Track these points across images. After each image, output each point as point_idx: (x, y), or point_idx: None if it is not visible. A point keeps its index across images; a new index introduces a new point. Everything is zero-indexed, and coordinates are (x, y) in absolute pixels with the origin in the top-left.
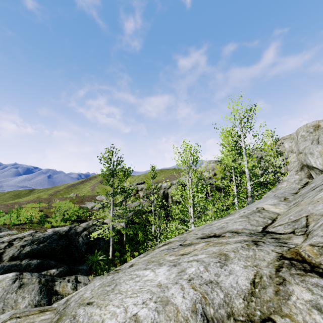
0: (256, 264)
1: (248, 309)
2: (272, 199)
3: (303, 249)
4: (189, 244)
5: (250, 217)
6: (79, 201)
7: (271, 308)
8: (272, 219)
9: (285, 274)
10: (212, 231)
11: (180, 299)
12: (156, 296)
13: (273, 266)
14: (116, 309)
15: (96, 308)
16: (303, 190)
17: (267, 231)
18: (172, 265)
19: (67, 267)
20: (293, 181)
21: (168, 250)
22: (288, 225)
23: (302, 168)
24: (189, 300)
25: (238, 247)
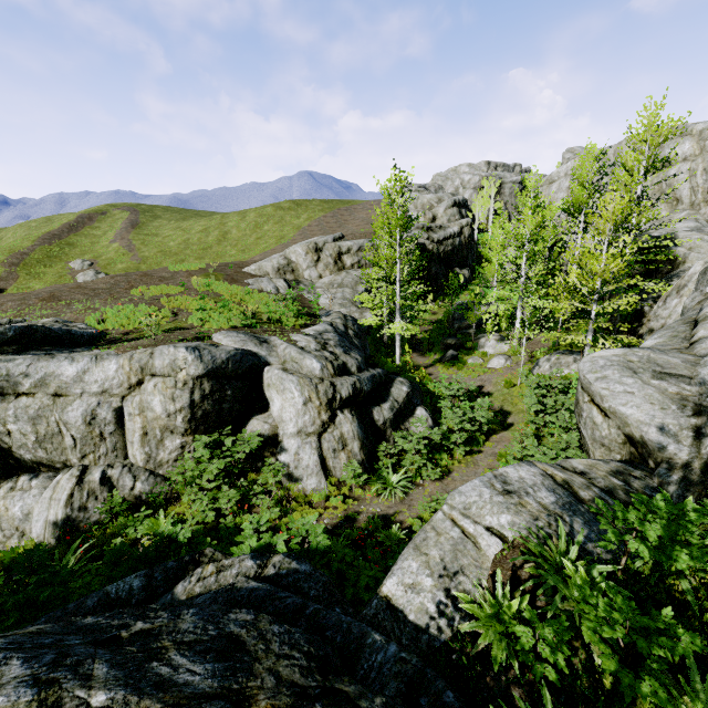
0: None
1: None
2: None
3: None
4: None
5: None
6: (230, 279)
7: None
8: None
9: None
10: None
11: None
12: None
13: None
14: None
15: None
16: None
17: None
18: None
19: None
20: None
21: None
22: None
23: None
24: None
25: None
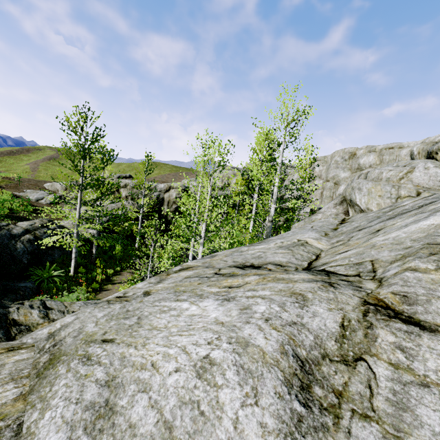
0: (341, 308)
1: (341, 350)
2: (313, 232)
3: (384, 296)
4: (230, 274)
5: (294, 250)
6: (12, 186)
7: (362, 349)
8: (316, 255)
9: (372, 319)
10: (246, 260)
11: (263, 340)
12: (226, 336)
13: (360, 311)
14: (166, 349)
15: (126, 347)
16: (343, 228)
17: (326, 270)
18: (222, 299)
19: None
20: (329, 214)
21: (200, 278)
22: (351, 267)
23: (341, 202)
24: (274, 342)
25: (315, 287)
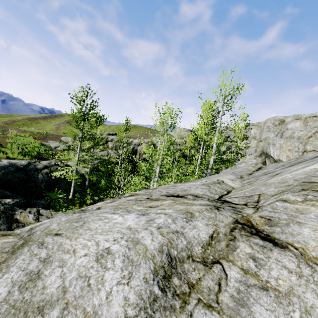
0: (216, 224)
1: (204, 254)
2: (231, 175)
3: (253, 218)
4: (156, 199)
5: (211, 186)
6: (41, 138)
7: (221, 255)
8: (228, 191)
9: (237, 234)
10: (176, 191)
11: (149, 241)
12: (127, 236)
13: (229, 227)
14: (87, 242)
15: (65, 239)
16: (256, 173)
17: (225, 200)
18: (140, 214)
19: (24, 199)
20: (250, 164)
21: (136, 201)
22: (243, 199)
23: (261, 155)
24: (157, 243)
25: (203, 209)
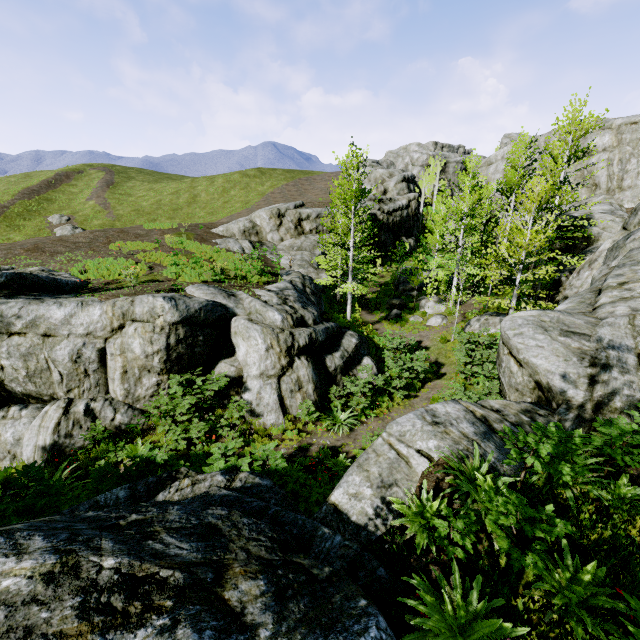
0: None
1: None
2: None
3: None
4: None
5: None
6: (200, 238)
7: None
8: None
9: None
10: None
11: None
12: None
13: None
14: None
15: None
16: None
17: None
18: None
19: None
20: None
21: None
22: None
23: None
24: None
25: None
